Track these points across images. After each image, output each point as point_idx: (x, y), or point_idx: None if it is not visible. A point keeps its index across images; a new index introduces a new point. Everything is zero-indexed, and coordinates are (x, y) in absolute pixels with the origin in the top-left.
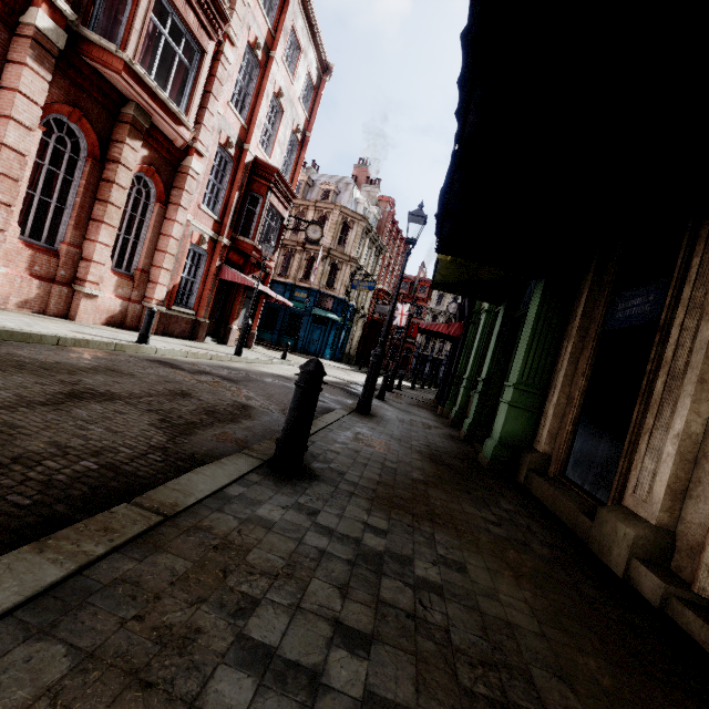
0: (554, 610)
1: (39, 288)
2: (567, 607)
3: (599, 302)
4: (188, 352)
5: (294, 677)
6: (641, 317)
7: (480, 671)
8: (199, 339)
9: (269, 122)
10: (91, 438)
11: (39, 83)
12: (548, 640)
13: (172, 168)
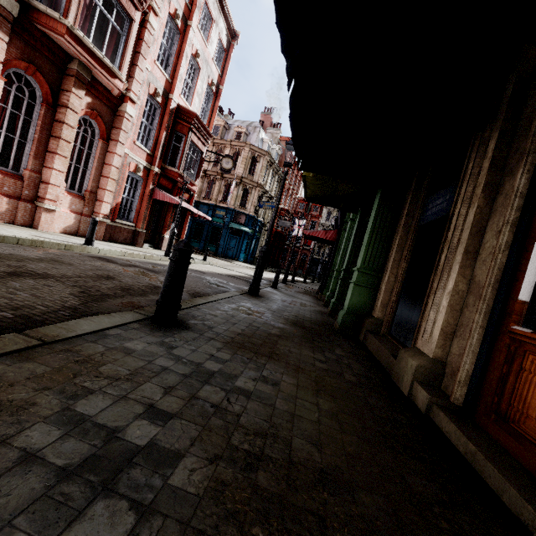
0: (336, 410)
1: (8, 204)
2: (349, 409)
3: (419, 205)
4: (125, 253)
5: (96, 432)
6: (441, 212)
7: (251, 438)
8: (139, 245)
9: (189, 77)
10: (16, 299)
11: None
12: (320, 425)
13: (111, 113)
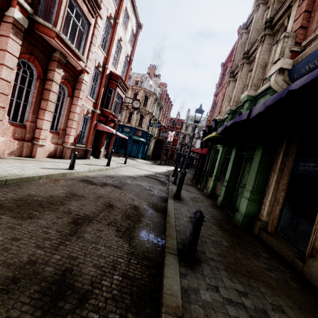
0: None
1: (18, 144)
2: None
3: (289, 158)
4: (90, 170)
5: None
6: (315, 172)
7: None
8: (88, 158)
9: (115, 53)
10: (104, 255)
11: (16, 46)
12: None
13: (74, 80)
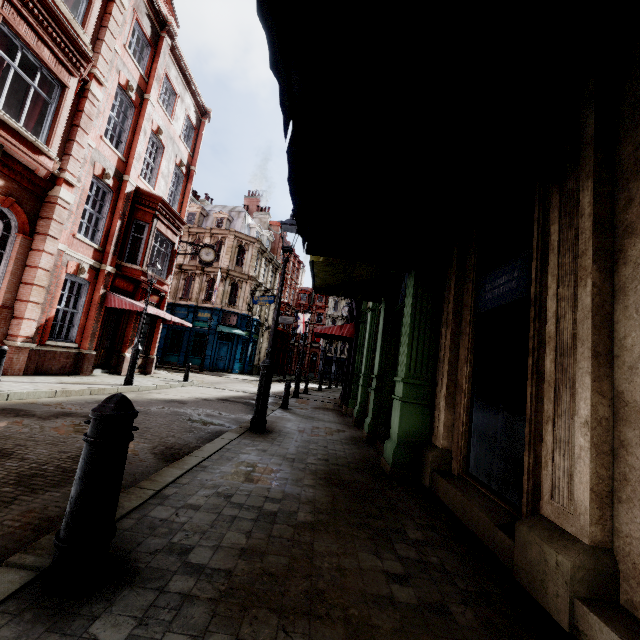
0: None
1: None
2: None
3: (467, 287)
4: (57, 391)
5: None
6: (511, 294)
7: None
8: (85, 373)
9: (151, 157)
10: None
11: None
12: None
13: (37, 199)
